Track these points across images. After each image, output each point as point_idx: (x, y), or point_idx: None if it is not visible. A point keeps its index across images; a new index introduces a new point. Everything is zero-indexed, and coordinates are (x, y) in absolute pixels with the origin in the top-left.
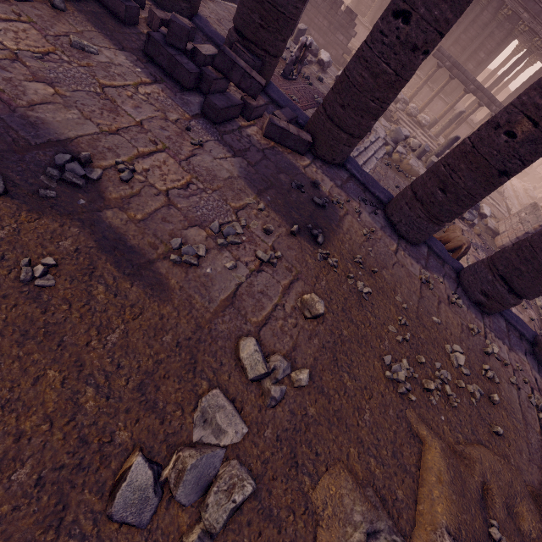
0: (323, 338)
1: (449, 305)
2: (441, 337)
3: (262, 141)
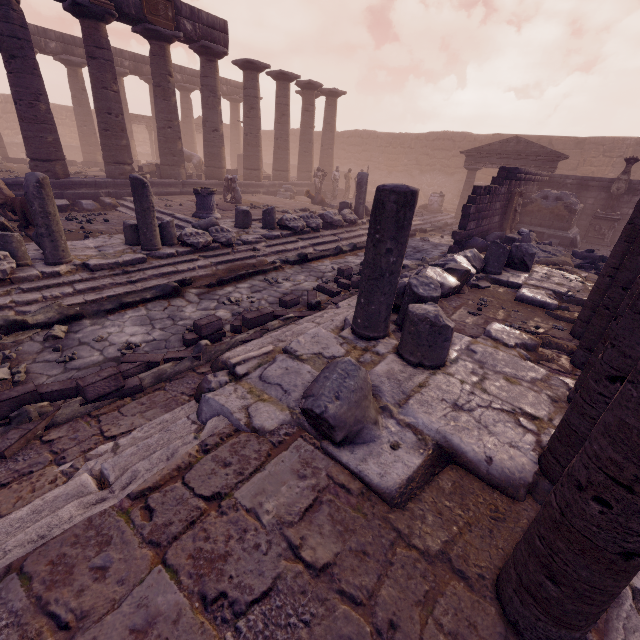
0: None
1: None
2: None
3: None
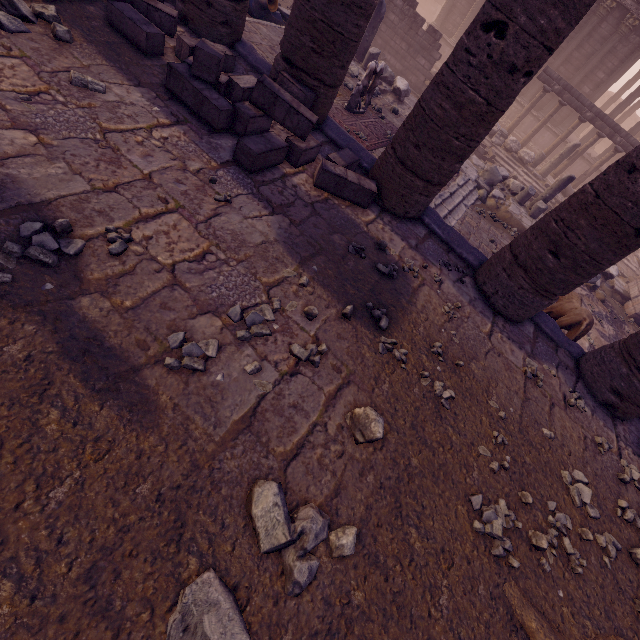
0: (381, 472)
1: (565, 409)
2: (556, 459)
3: (313, 193)
